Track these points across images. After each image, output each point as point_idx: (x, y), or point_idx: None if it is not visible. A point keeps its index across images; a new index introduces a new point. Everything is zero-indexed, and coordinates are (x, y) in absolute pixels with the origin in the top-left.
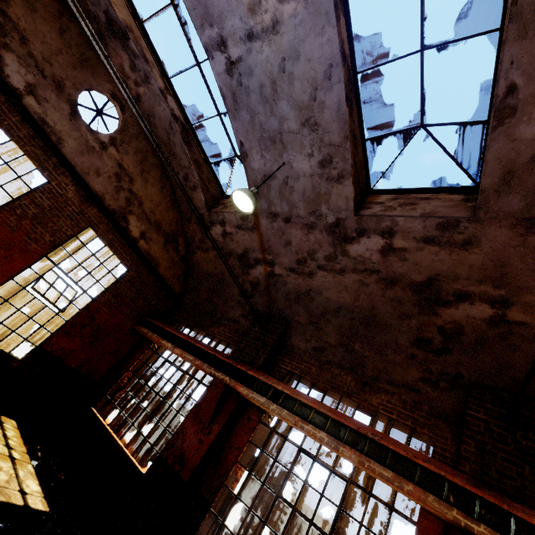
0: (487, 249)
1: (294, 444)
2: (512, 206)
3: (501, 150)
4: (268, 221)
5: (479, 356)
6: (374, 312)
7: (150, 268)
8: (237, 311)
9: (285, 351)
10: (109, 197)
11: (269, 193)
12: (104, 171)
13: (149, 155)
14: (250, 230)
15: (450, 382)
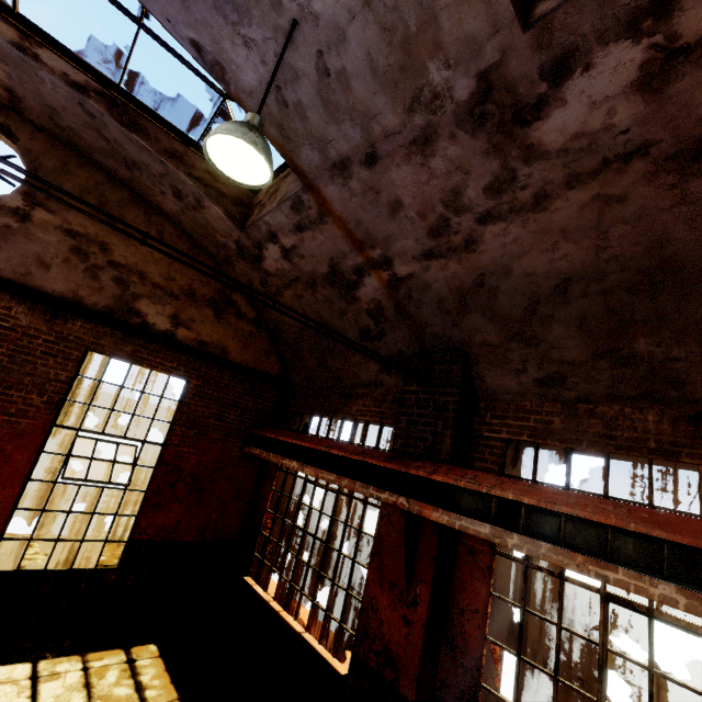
0: None
1: (586, 587)
2: None
3: None
4: (339, 186)
5: None
6: (663, 253)
7: (215, 363)
8: (370, 367)
9: (482, 405)
10: (86, 293)
11: (308, 123)
12: (52, 256)
13: (105, 191)
14: (318, 222)
15: None
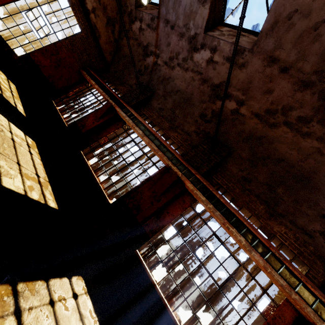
0: (249, 71)
1: (131, 138)
2: (268, 46)
3: (278, 4)
4: (163, 26)
5: (220, 126)
6: (191, 96)
7: (94, 36)
8: (134, 81)
9: (147, 106)
10: None
11: (168, 3)
12: None
13: None
14: (153, 29)
15: (204, 135)
